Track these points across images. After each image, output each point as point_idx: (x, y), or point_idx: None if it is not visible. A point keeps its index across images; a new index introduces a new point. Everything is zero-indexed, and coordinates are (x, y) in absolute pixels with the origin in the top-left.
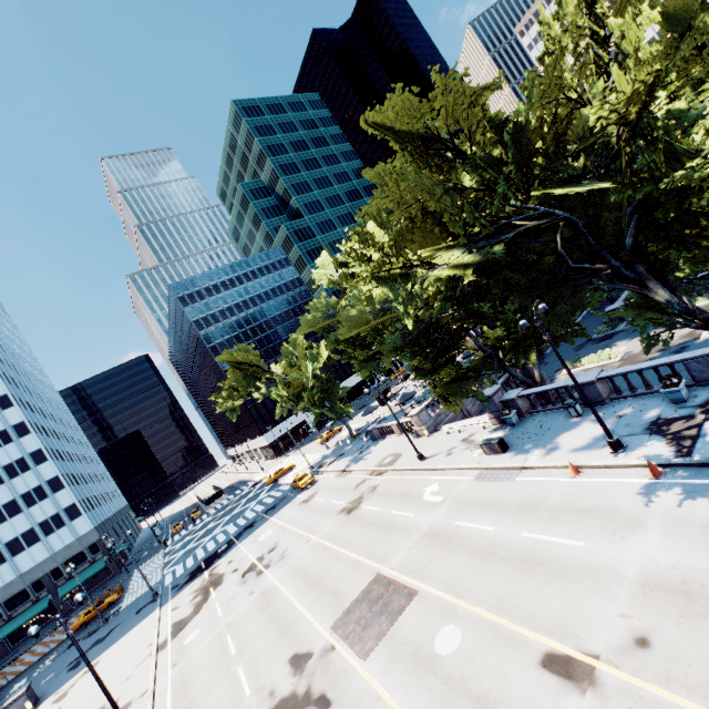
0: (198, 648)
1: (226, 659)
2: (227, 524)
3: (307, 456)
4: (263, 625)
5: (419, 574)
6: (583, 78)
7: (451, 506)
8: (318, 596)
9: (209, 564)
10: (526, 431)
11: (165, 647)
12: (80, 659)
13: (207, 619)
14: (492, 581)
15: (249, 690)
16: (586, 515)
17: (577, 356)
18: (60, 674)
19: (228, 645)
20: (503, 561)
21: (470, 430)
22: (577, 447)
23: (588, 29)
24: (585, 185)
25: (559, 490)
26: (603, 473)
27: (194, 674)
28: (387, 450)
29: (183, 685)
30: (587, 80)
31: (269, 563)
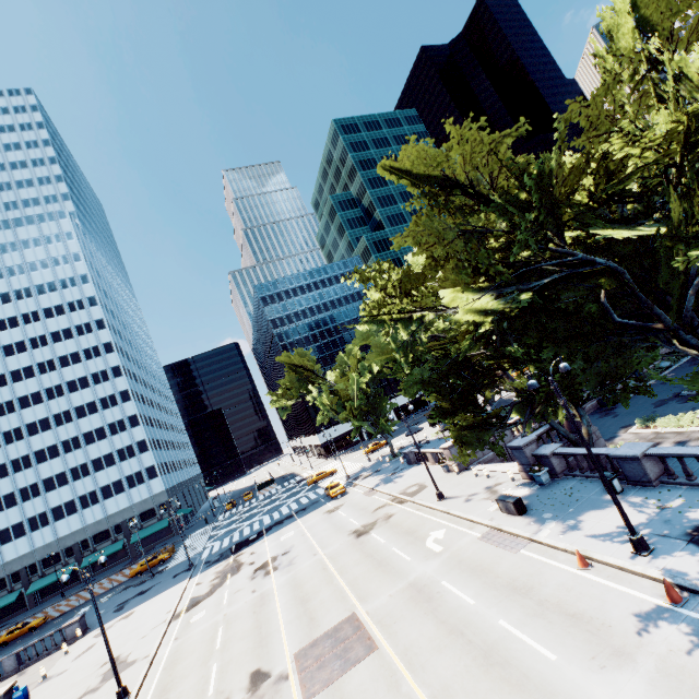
0: (197, 630)
1: (210, 650)
2: (265, 514)
3: (350, 464)
4: (248, 628)
5: (387, 628)
6: (643, 109)
7: (446, 561)
8: (298, 616)
9: (238, 549)
10: (553, 496)
11: (178, 618)
12: (124, 604)
13: (214, 604)
14: (447, 664)
15: (212, 690)
16: (573, 623)
17: (654, 413)
18: (108, 612)
19: (217, 636)
20: (467, 645)
21: (498, 478)
22: (598, 532)
23: (649, 56)
24: (639, 230)
25: (558, 580)
26: (614, 575)
27: (184, 654)
28: (416, 478)
29: (173, 661)
30: (650, 111)
31: (278, 566)
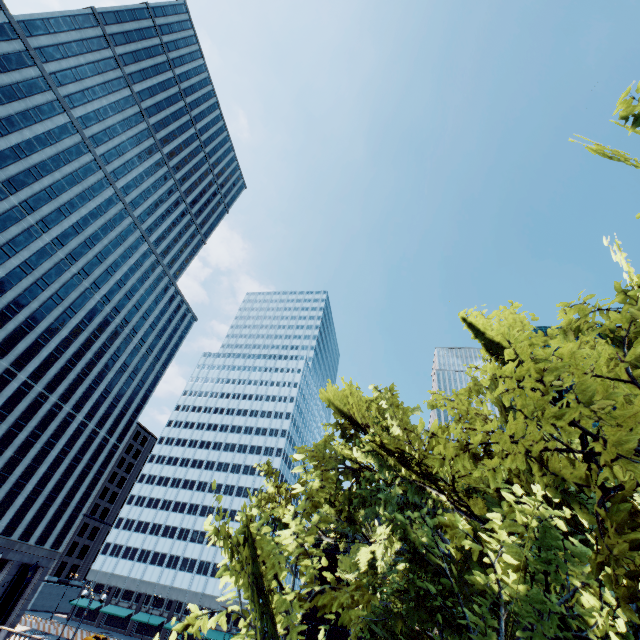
0: None
1: None
2: None
3: None
4: None
5: None
6: None
7: None
8: None
9: None
10: None
11: None
12: None
13: None
14: None
15: None
16: None
17: None
18: None
19: None
20: None
21: None
22: None
23: None
24: None
25: None
26: None
27: None
28: None
29: None
30: None
31: None
